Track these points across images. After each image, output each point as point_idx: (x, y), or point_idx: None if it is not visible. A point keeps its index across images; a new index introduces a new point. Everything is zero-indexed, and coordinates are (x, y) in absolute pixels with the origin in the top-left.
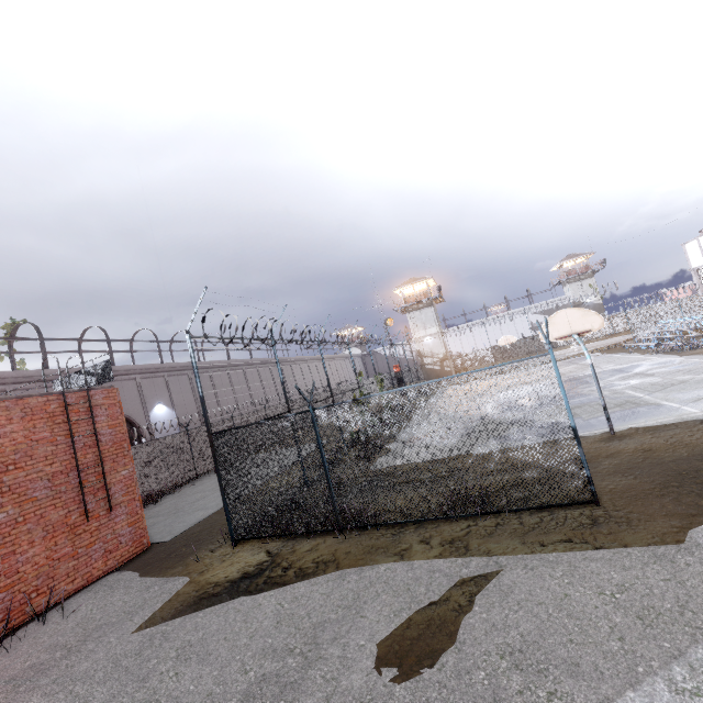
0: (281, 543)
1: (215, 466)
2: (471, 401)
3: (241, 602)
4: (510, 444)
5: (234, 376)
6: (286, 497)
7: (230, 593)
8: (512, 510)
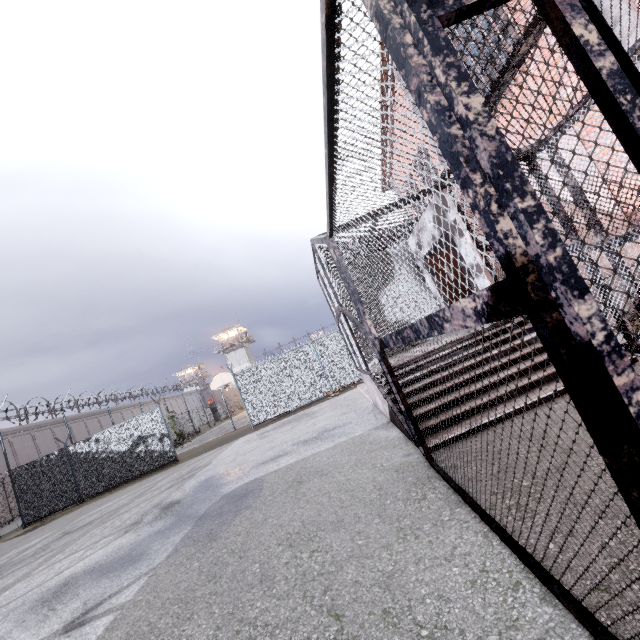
0: (51, 516)
1: (13, 487)
2: (134, 430)
3: (19, 536)
4: (148, 444)
5: (59, 432)
6: (54, 493)
7: (15, 537)
8: (151, 470)
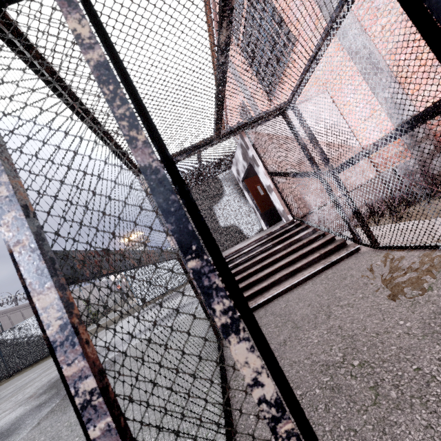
0: None
1: None
2: None
3: None
4: None
5: None
6: None
7: None
8: None
